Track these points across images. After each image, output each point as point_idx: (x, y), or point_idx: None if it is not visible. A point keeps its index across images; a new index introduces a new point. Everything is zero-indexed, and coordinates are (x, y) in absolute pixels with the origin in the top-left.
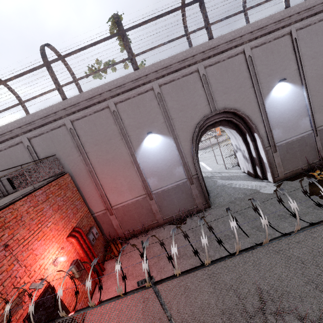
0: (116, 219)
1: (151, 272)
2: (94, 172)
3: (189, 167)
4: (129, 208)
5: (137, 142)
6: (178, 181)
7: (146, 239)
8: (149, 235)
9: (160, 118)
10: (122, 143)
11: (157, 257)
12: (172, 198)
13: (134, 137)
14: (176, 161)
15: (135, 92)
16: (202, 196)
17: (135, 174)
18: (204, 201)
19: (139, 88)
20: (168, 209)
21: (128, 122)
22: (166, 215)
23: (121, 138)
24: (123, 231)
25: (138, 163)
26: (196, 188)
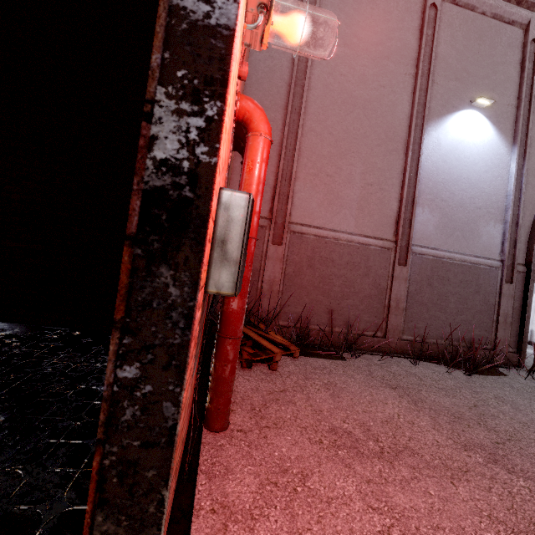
0: (280, 264)
1: (532, 475)
2: (303, 100)
3: (519, 236)
4: (333, 253)
5: (439, 106)
6: (480, 257)
7: (359, 364)
8: (362, 359)
9: (510, 93)
10: (407, 85)
11: (482, 425)
12: (448, 290)
13: (440, 90)
14: (498, 206)
15: (495, 3)
16: (514, 328)
17: (393, 176)
18: (513, 344)
19: (504, 3)
20: (424, 316)
21: (445, 53)
22: (412, 329)
23: (413, 72)
24: (276, 312)
25: (417, 153)
26: (512, 297)
